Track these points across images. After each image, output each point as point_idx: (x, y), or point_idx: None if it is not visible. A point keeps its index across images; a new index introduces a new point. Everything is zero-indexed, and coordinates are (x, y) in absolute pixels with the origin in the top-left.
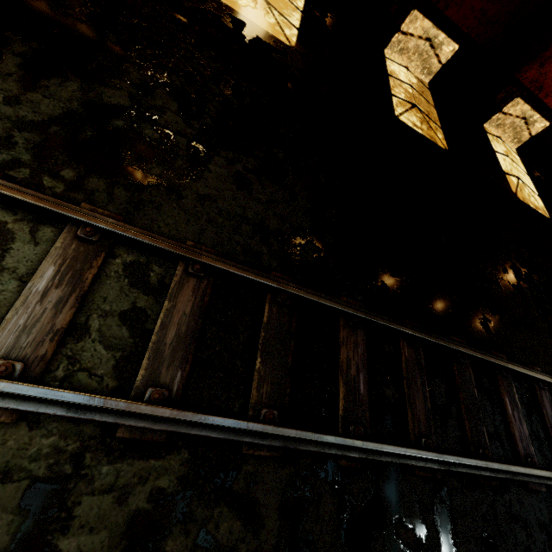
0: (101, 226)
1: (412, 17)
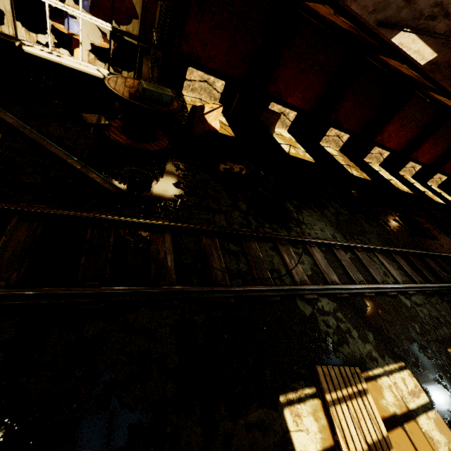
0: (380, 248)
1: (330, 130)
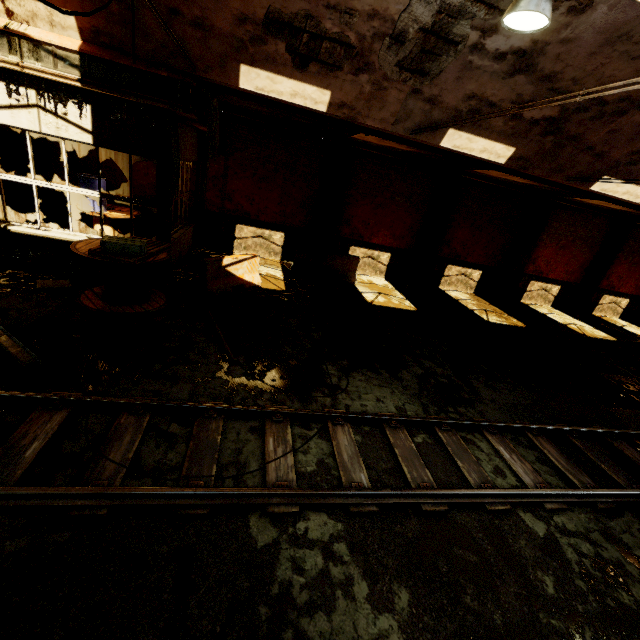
0: (494, 424)
1: (448, 268)
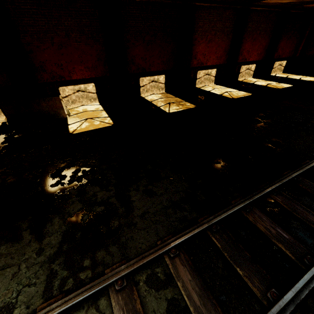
0: (123, 274)
1: (141, 80)
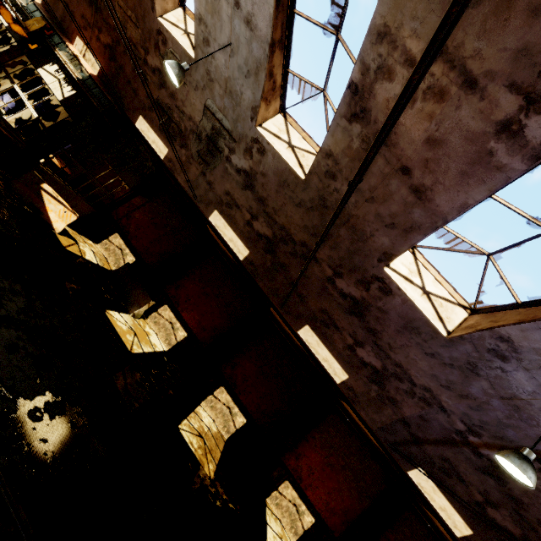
0: None
1: (221, 390)
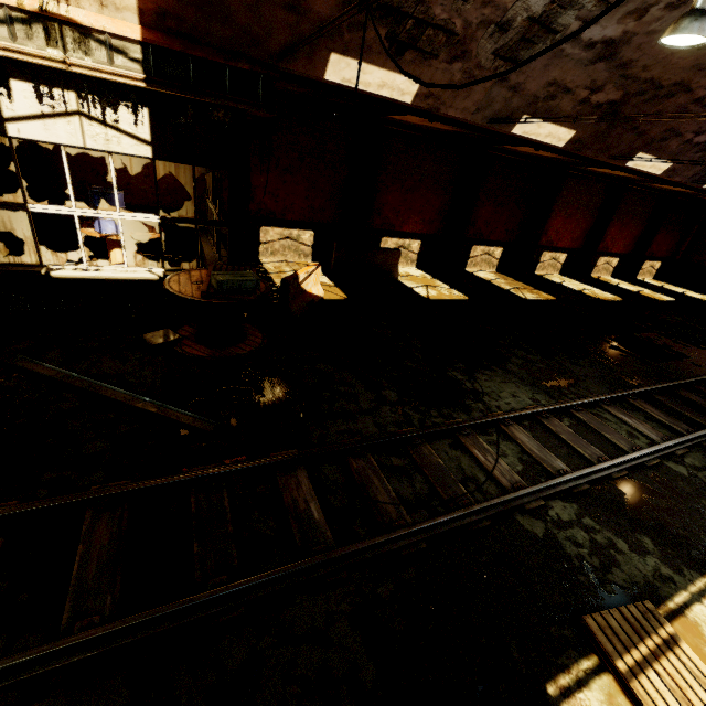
0: (607, 397)
1: (474, 249)
